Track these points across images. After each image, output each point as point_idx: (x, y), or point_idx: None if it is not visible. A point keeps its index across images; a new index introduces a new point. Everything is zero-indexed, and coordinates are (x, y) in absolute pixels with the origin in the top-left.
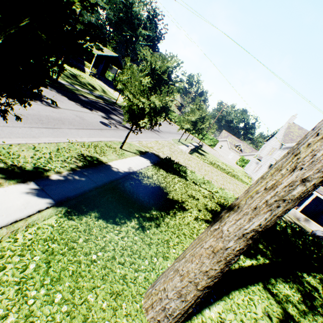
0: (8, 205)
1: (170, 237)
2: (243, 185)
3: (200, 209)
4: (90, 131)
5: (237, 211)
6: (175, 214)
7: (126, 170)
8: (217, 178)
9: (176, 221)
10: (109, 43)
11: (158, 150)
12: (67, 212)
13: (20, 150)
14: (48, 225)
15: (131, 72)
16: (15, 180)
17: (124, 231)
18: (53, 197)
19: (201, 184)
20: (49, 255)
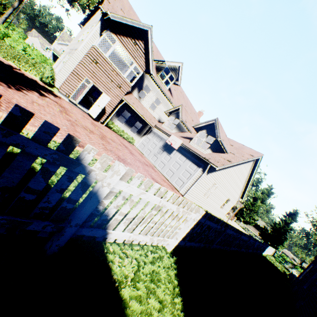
0: None
1: None
2: None
3: None
4: None
5: (4, 15)
6: None
7: None
8: None
9: None
10: None
11: None
12: None
13: None
14: None
15: None
16: None
17: None
18: None
19: None
20: None
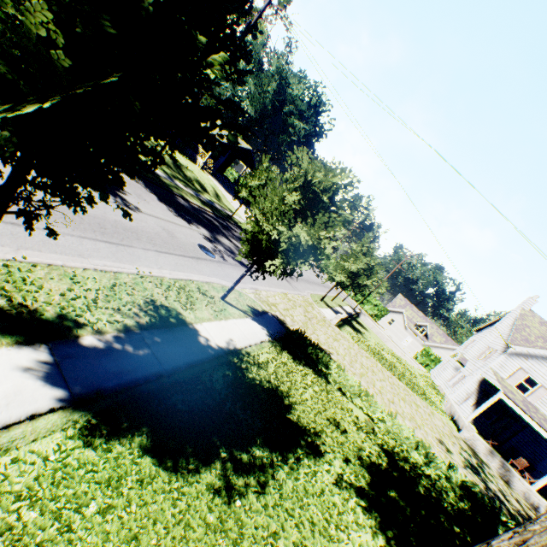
0: None
1: (281, 525)
2: (428, 410)
3: (347, 458)
4: (179, 259)
5: None
6: (298, 464)
7: (222, 345)
8: (383, 387)
9: (298, 481)
10: (254, 136)
11: (285, 312)
12: (87, 425)
13: (47, 277)
14: (39, 454)
15: (267, 177)
16: (13, 337)
17: (189, 493)
18: (71, 386)
19: (353, 396)
20: (9, 543)
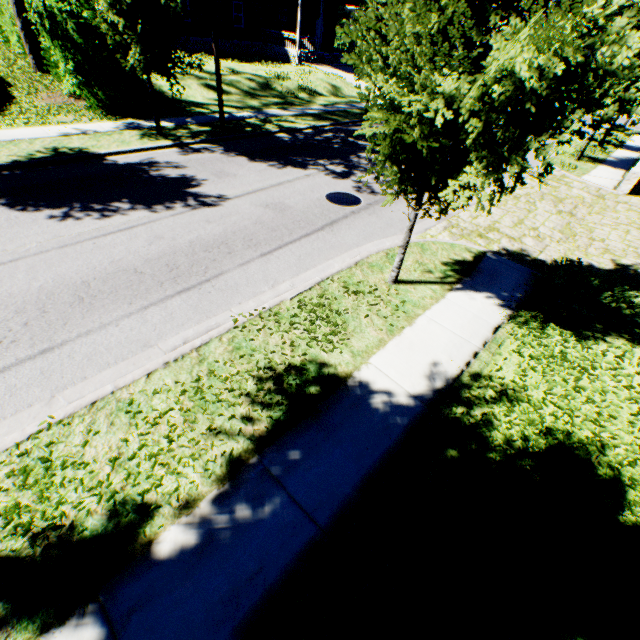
0: None
1: None
2: None
3: None
4: (300, 246)
5: None
6: None
7: (419, 389)
8: None
9: None
10: None
11: (518, 230)
12: None
13: (89, 434)
14: None
15: None
16: (36, 619)
17: None
18: None
19: None
20: None
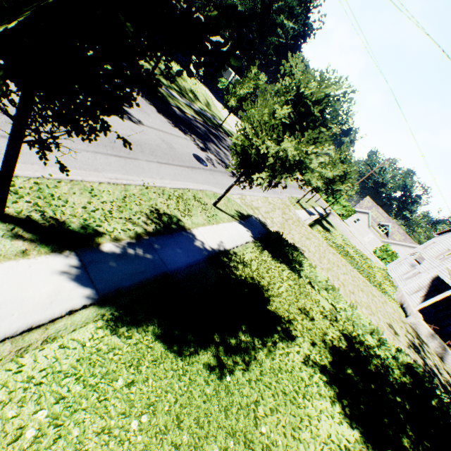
0: (26, 294)
1: (261, 395)
2: (381, 299)
3: (314, 342)
4: (176, 169)
5: None
6: (275, 347)
7: (214, 247)
8: (345, 280)
9: (274, 360)
10: (258, 52)
11: (266, 215)
12: (112, 318)
13: (70, 192)
14: (78, 341)
15: (254, 85)
16: (49, 247)
17: (191, 370)
18: (97, 286)
19: (321, 289)
20: (63, 409)
